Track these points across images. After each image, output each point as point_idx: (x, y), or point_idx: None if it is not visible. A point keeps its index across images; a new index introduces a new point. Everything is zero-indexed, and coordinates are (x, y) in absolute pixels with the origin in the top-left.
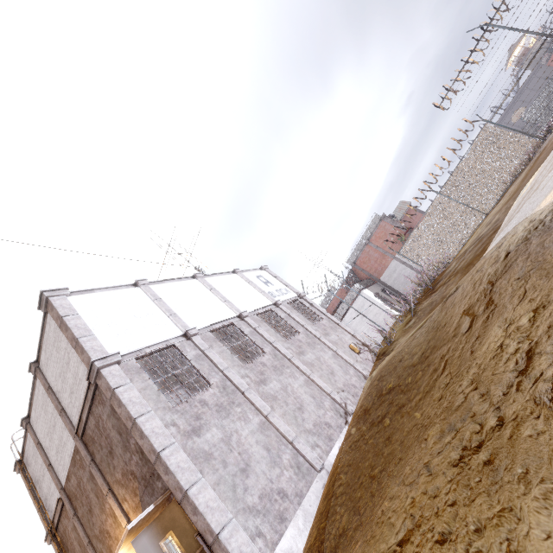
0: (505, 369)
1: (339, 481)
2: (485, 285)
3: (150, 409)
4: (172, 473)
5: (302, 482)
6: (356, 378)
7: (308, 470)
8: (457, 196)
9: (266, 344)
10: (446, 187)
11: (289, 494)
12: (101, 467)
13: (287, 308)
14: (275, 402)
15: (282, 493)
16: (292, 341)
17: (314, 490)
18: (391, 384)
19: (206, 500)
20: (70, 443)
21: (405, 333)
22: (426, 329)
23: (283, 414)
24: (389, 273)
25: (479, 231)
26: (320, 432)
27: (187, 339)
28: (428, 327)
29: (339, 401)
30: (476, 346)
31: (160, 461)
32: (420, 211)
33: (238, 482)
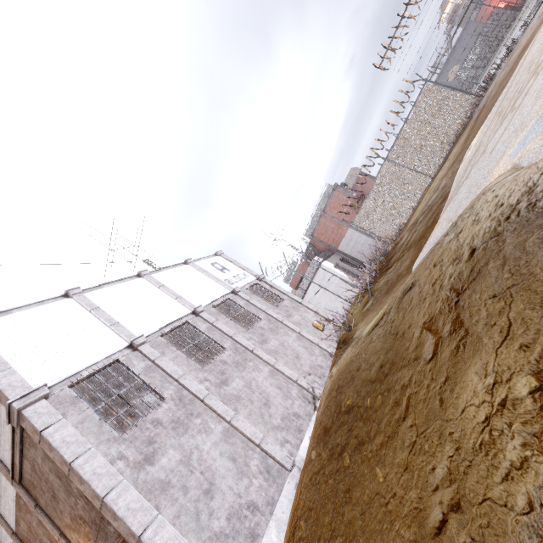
0: (507, 498)
1: (299, 532)
2: (448, 292)
3: (90, 447)
4: (121, 519)
5: (273, 487)
6: (322, 357)
7: (278, 472)
8: (404, 161)
9: (226, 338)
10: (392, 152)
11: (259, 506)
12: (48, 511)
13: (246, 294)
14: (238, 402)
15: (252, 507)
16: (254, 330)
17: (286, 493)
18: (350, 401)
19: (165, 541)
20: (10, 488)
21: (364, 316)
22: (383, 332)
23: (249, 414)
24: (346, 242)
25: (428, 197)
26: (289, 425)
27: (134, 350)
28: (385, 331)
29: (306, 386)
30: (447, 394)
31: (106, 507)
32: (370, 176)
33: (202, 507)
